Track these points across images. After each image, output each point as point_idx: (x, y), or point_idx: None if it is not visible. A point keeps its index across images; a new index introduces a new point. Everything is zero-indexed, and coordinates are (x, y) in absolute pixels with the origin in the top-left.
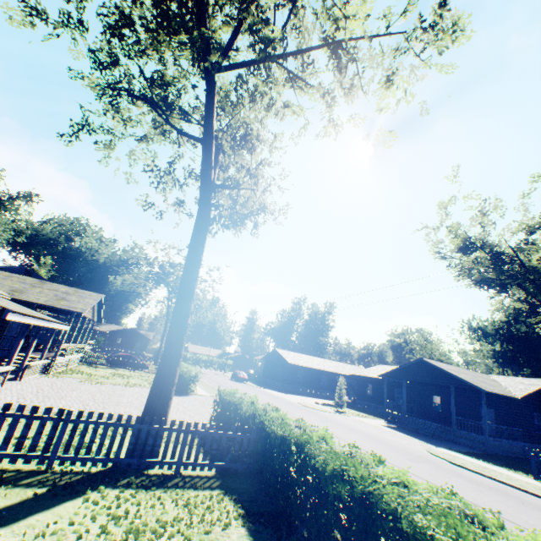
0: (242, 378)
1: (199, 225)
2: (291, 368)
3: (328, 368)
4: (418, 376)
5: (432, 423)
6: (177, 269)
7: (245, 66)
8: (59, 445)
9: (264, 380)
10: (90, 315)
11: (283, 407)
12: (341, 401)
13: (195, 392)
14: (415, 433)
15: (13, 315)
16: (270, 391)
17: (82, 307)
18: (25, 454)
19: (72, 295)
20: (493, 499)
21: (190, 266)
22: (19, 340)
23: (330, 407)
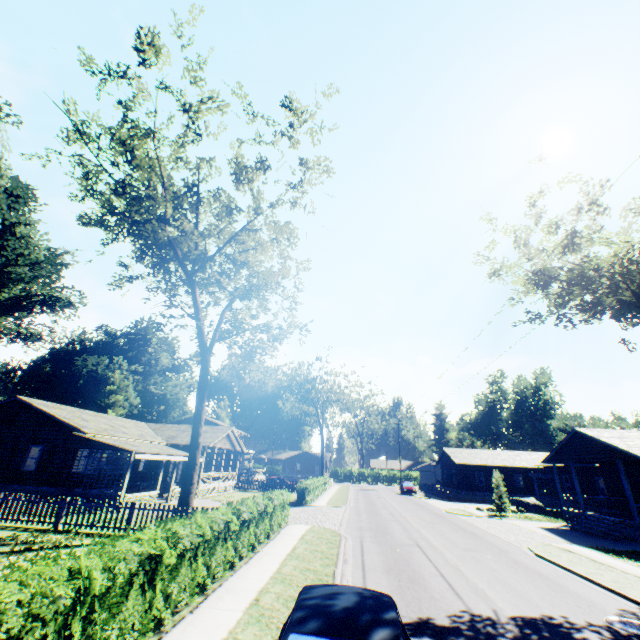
0: (407, 489)
1: (201, 374)
2: (463, 469)
3: (519, 463)
4: (581, 454)
5: (609, 517)
6: (314, 383)
7: (202, 267)
8: (132, 521)
9: (435, 490)
10: (227, 446)
11: (405, 512)
12: (500, 502)
13: (311, 504)
14: (586, 534)
15: (140, 455)
16: (428, 501)
17: (211, 440)
18: (118, 526)
19: (208, 432)
20: (485, 573)
21: (197, 404)
22: (160, 472)
23: (496, 512)
